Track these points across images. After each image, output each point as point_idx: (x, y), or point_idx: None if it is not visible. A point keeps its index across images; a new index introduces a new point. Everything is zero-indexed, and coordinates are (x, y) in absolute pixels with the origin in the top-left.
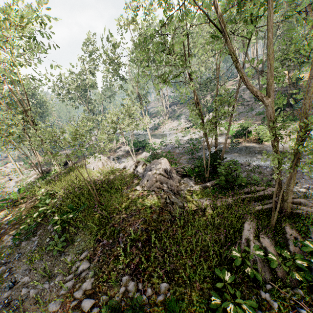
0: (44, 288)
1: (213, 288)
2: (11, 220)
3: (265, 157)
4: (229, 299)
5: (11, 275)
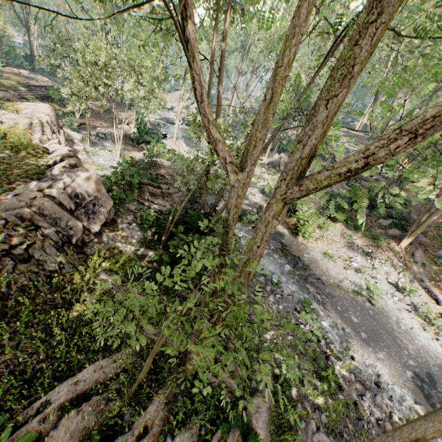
0: None
1: None
2: None
3: (278, 258)
4: None
5: None
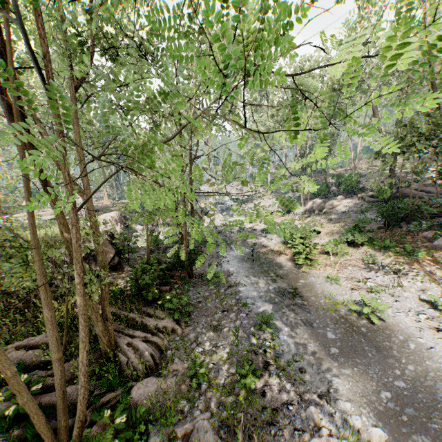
0: None
1: None
2: None
3: (263, 285)
4: None
5: None
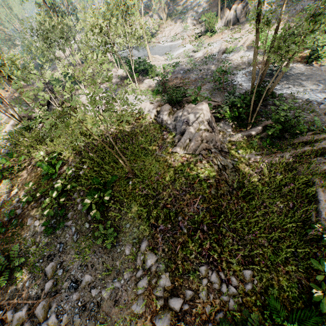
0: (116, 288)
1: (298, 270)
2: (24, 201)
3: (315, 87)
4: (325, 286)
5: (65, 272)
